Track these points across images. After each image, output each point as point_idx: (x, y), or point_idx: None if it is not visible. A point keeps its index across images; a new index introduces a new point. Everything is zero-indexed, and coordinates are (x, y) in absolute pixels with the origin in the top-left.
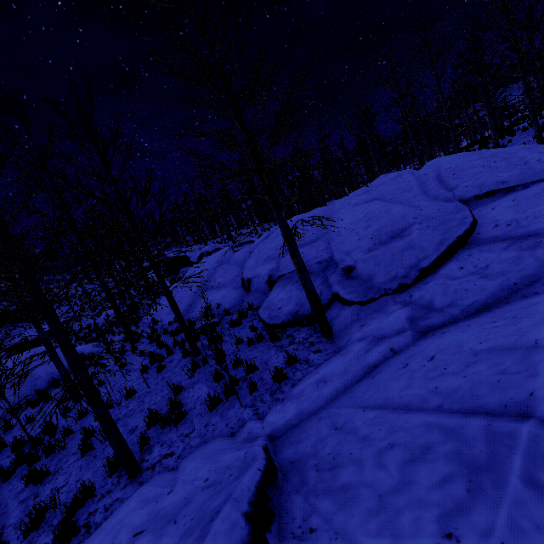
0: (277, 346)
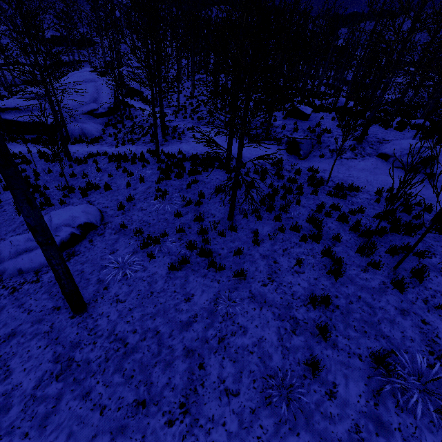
0: None
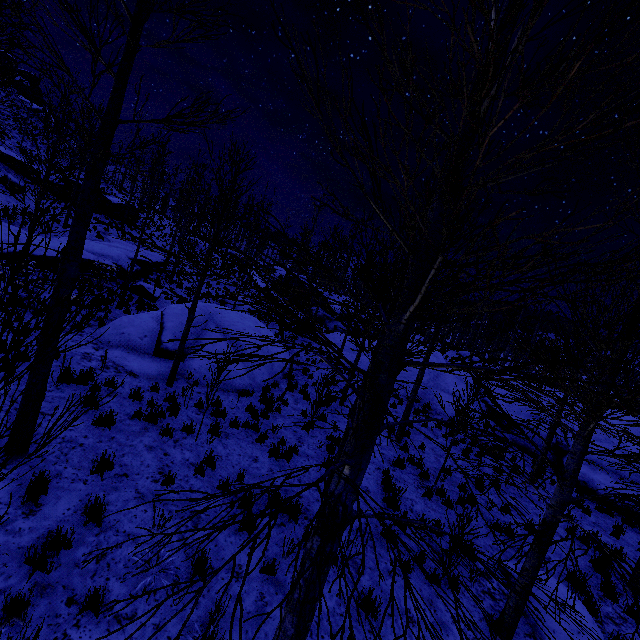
0: (638, 532)
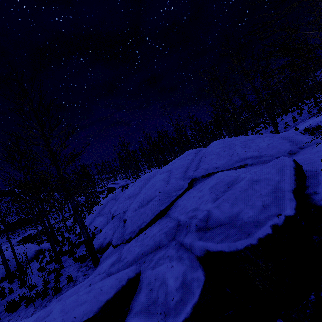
0: (80, 266)
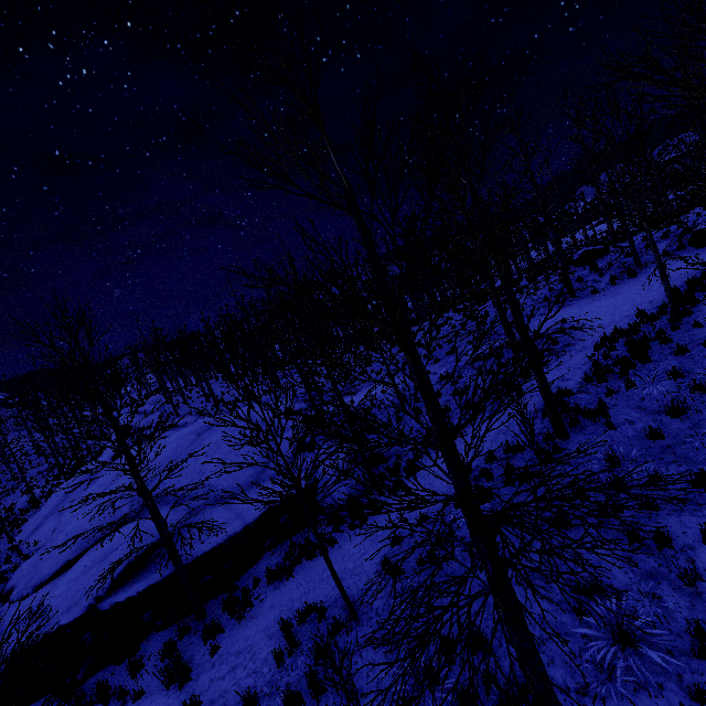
0: None
